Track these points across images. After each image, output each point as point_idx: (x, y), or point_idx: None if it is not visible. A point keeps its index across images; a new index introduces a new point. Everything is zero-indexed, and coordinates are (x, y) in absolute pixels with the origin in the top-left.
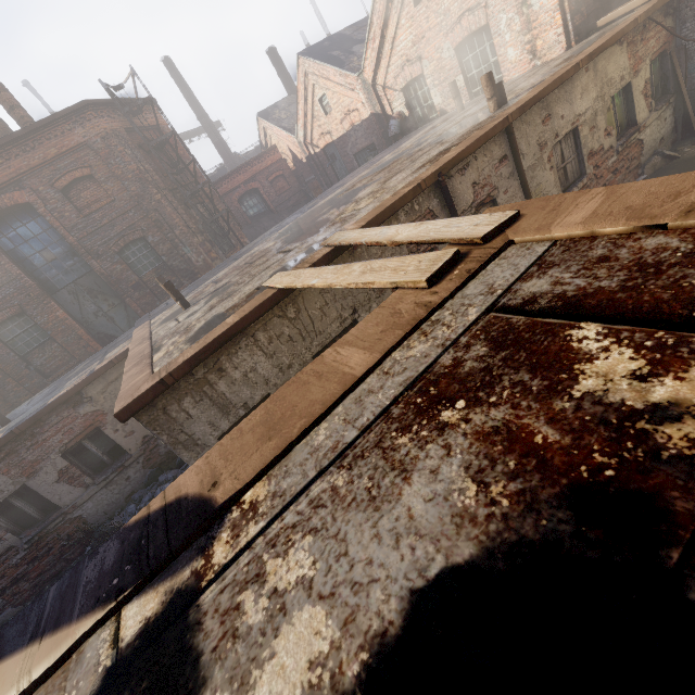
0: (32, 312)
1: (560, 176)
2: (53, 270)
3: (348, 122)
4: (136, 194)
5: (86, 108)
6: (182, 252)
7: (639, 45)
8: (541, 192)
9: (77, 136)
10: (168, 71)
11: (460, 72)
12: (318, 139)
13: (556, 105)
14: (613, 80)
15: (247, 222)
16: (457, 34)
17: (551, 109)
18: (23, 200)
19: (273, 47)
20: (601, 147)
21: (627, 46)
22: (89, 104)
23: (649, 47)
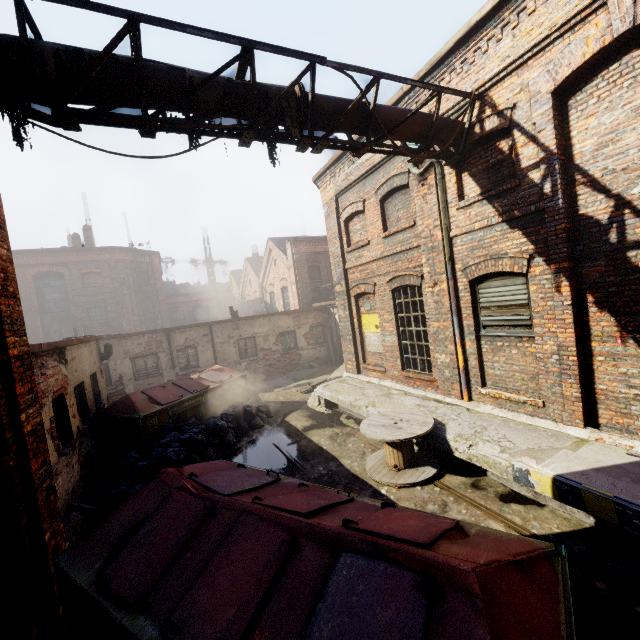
0: (26, 317)
1: (243, 352)
2: (52, 303)
3: (255, 295)
4: (115, 287)
5: (117, 249)
6: (121, 321)
7: (302, 318)
8: (226, 353)
9: (105, 257)
10: (203, 233)
11: (282, 298)
12: (246, 296)
13: (243, 326)
14: (282, 326)
15: (191, 320)
16: (281, 284)
17: (239, 326)
18: (62, 271)
19: (256, 245)
20: (270, 348)
21: (294, 317)
22: (119, 248)
23: (310, 321)
